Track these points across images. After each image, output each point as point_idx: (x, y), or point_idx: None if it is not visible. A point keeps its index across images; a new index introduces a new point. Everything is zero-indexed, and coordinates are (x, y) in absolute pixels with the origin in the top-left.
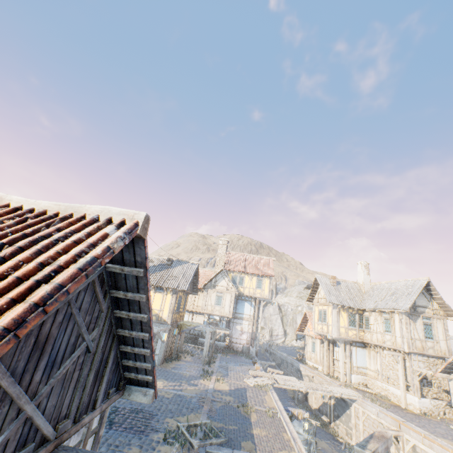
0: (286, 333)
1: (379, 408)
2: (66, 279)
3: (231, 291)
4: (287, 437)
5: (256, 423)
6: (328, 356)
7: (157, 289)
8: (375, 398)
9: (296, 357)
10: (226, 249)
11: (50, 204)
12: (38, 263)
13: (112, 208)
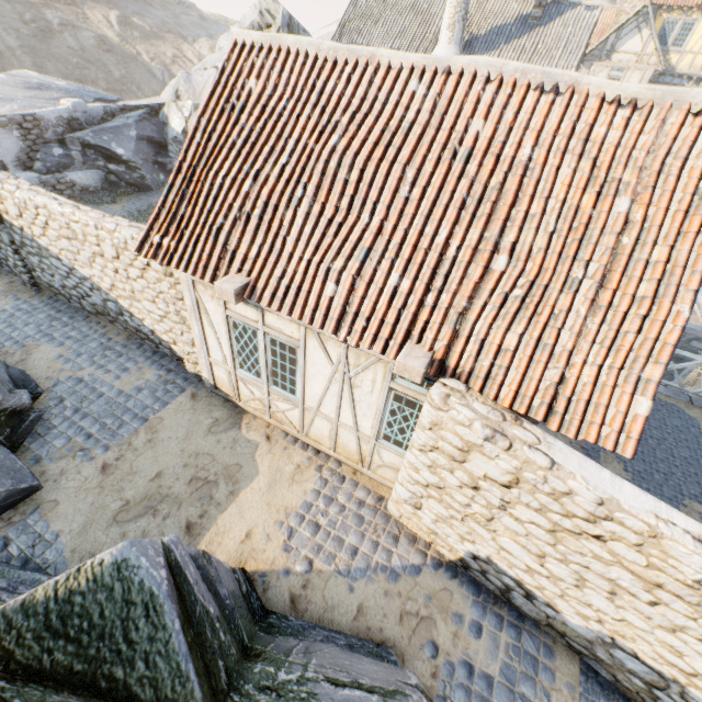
0: None
1: None
2: None
3: (646, 65)
4: None
5: None
6: None
7: None
8: None
9: None
10: None
11: (640, 90)
12: (690, 196)
13: None
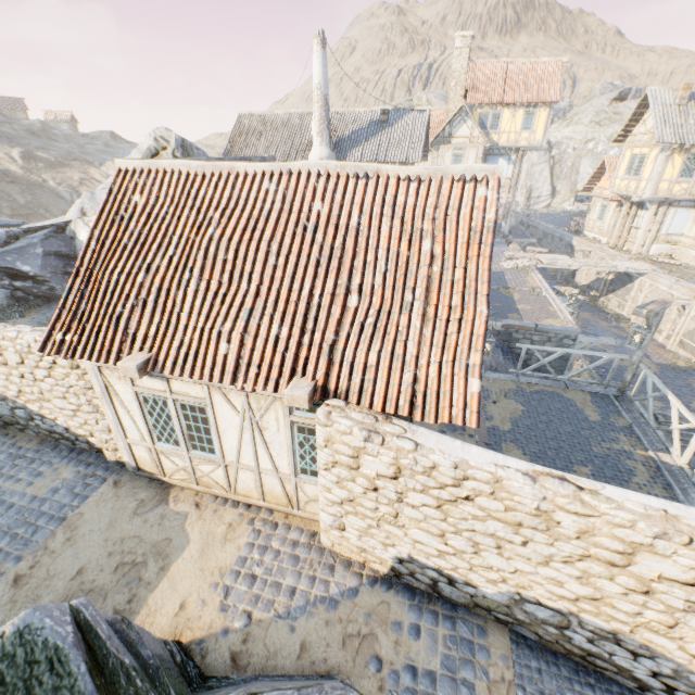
0: (554, 193)
1: (676, 280)
2: (491, 241)
3: (477, 144)
4: (552, 310)
5: (519, 301)
6: (622, 224)
7: None
8: (676, 271)
9: (568, 229)
10: (468, 58)
11: (420, 170)
12: (467, 232)
13: (474, 166)
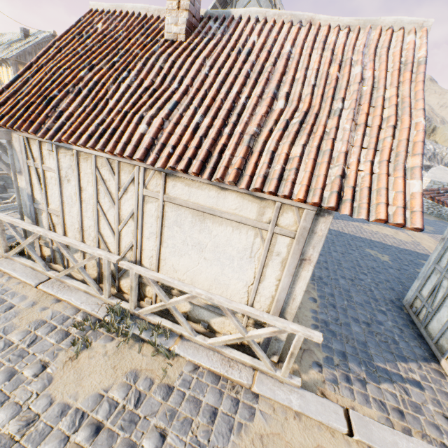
0: None
1: None
2: None
3: None
4: None
5: None
6: None
7: (2, 64)
8: None
9: None
10: None
11: None
12: None
13: None
